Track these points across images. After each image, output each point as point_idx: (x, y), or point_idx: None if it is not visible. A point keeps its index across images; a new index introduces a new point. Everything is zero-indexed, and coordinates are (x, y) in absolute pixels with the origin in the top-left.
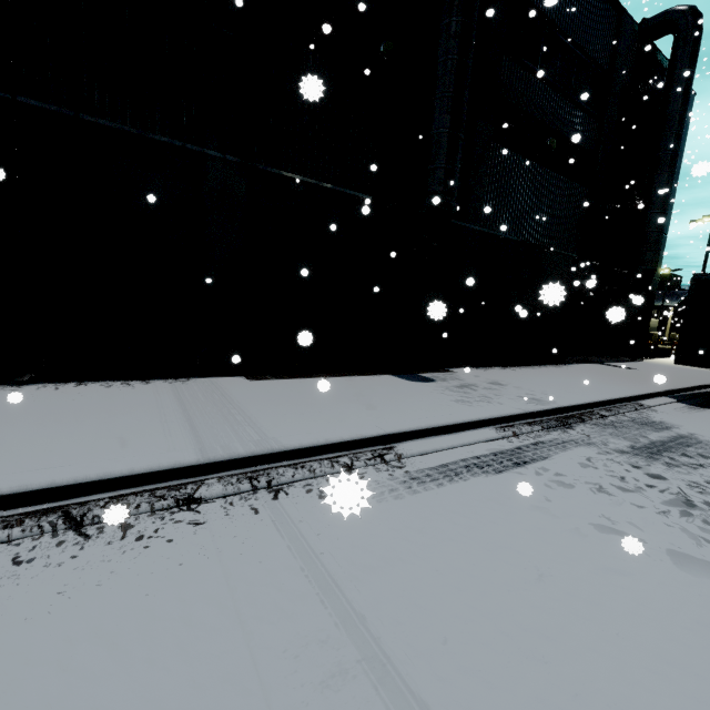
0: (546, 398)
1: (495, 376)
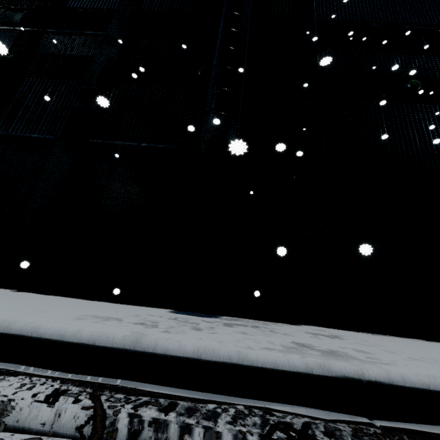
0: (383, 361)
1: (365, 337)
